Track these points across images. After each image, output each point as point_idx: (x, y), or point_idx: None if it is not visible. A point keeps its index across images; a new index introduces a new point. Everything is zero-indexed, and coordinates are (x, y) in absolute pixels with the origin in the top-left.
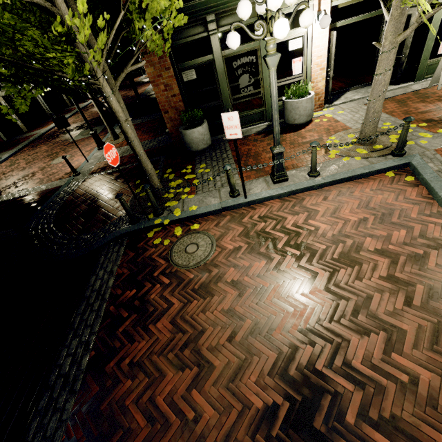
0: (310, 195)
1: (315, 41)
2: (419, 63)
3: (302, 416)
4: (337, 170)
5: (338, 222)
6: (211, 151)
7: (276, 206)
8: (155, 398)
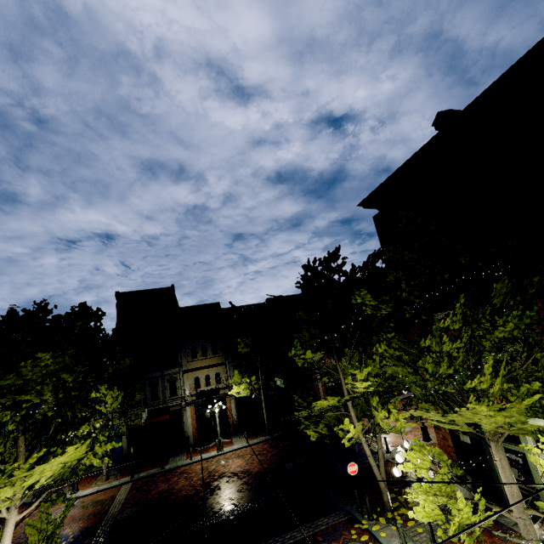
0: None
1: None
2: None
3: None
4: None
5: None
6: None
7: None
8: None
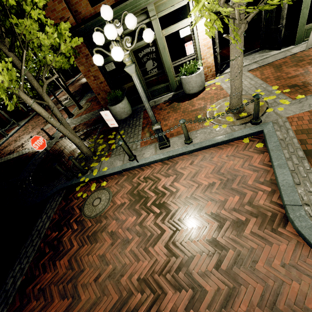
0: (182, 159)
1: (200, 28)
2: (297, 29)
3: None
4: (206, 138)
5: (193, 185)
6: (131, 119)
7: (157, 168)
8: None
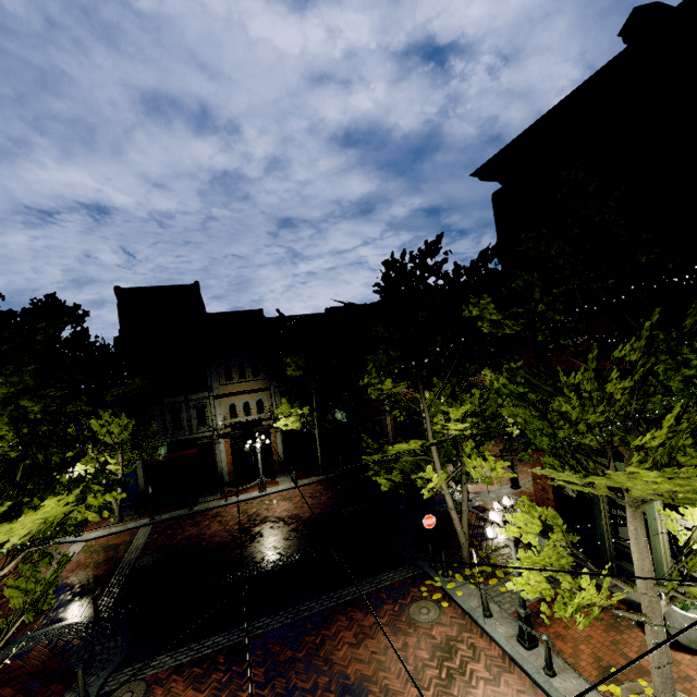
0: (520, 677)
1: None
2: None
3: (348, 690)
4: (569, 693)
5: None
6: None
7: (492, 652)
8: (342, 631)
